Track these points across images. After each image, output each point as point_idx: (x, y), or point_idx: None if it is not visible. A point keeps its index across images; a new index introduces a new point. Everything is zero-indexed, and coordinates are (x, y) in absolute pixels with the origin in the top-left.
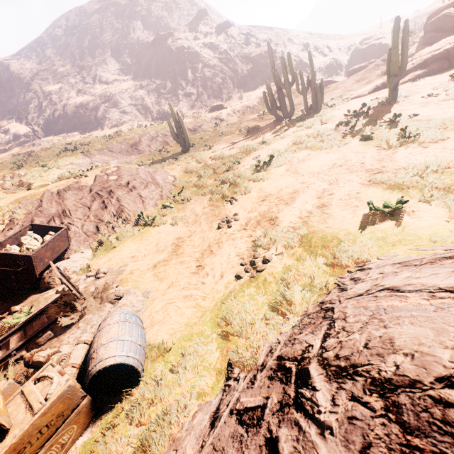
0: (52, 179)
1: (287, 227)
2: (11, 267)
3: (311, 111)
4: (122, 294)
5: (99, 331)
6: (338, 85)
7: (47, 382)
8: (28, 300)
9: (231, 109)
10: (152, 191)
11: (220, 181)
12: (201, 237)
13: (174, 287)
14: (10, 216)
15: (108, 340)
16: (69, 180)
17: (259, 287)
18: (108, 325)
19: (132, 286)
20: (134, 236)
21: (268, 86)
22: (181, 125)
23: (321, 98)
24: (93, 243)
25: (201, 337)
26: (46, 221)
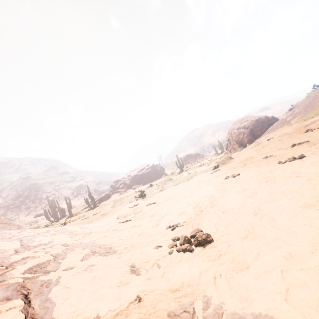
0: None
1: None
2: None
3: (59, 218)
4: None
5: None
6: None
7: None
8: None
9: None
10: None
11: None
12: None
13: None
14: None
15: None
16: None
17: None
18: None
19: None
20: None
21: (44, 210)
22: None
23: (63, 213)
24: None
25: None
26: None
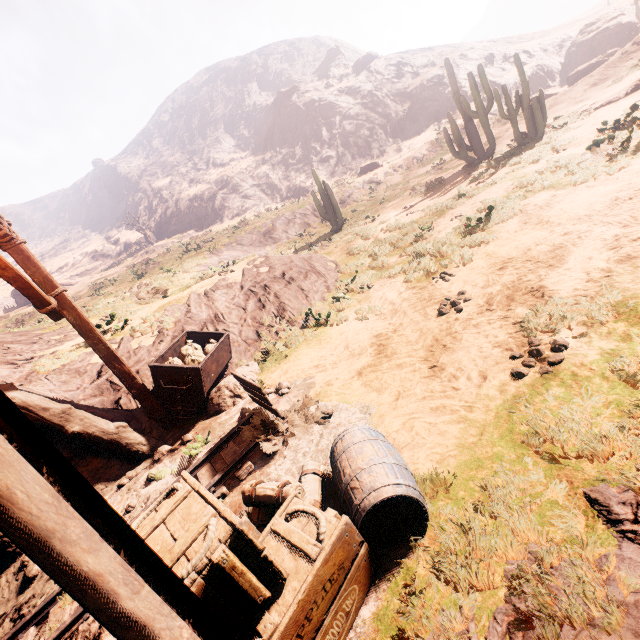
0: (186, 283)
1: (572, 297)
2: (176, 385)
3: (527, 140)
4: (331, 411)
5: (344, 453)
6: (558, 98)
7: (304, 519)
8: (196, 427)
9: (389, 166)
10: (315, 282)
11: (410, 257)
12: (416, 329)
13: (406, 398)
14: (158, 327)
15: (367, 462)
16: (213, 278)
17: (568, 386)
18: (355, 444)
19: (338, 400)
20: (307, 341)
21: (451, 120)
22: (330, 195)
23: (542, 118)
24: (255, 354)
25: (500, 462)
26: (198, 329)
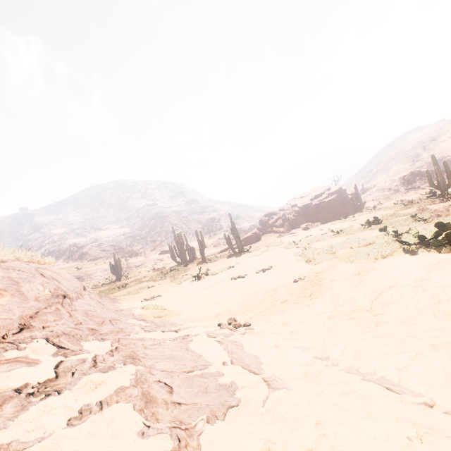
0: None
1: None
2: None
3: (188, 260)
4: None
5: None
6: None
7: None
8: None
9: None
10: None
11: None
12: None
13: None
14: None
15: None
16: None
17: None
18: None
19: None
20: None
21: (169, 247)
22: (118, 264)
23: (193, 254)
24: None
25: None
26: None
